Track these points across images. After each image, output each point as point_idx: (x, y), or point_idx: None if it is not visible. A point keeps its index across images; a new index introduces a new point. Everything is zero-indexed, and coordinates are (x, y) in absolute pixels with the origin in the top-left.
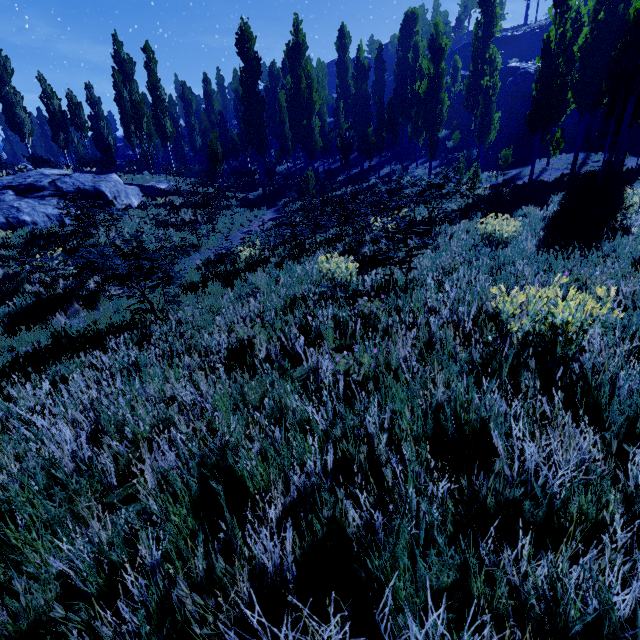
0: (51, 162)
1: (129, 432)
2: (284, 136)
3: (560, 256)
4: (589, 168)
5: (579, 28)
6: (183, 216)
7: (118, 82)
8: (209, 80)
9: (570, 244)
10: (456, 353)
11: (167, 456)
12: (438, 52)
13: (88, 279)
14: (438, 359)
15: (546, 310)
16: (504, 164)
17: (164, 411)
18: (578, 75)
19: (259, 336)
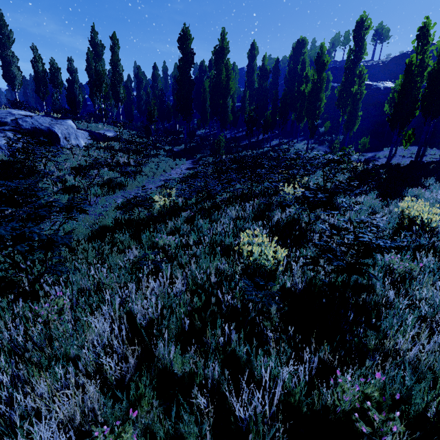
0: (31, 107)
1: None
2: (205, 110)
3: None
4: (429, 159)
5: None
6: (118, 158)
7: (90, 58)
8: (157, 67)
9: None
10: None
11: None
12: (322, 65)
13: (1, 211)
14: None
15: None
16: (362, 148)
17: None
18: (426, 91)
19: None
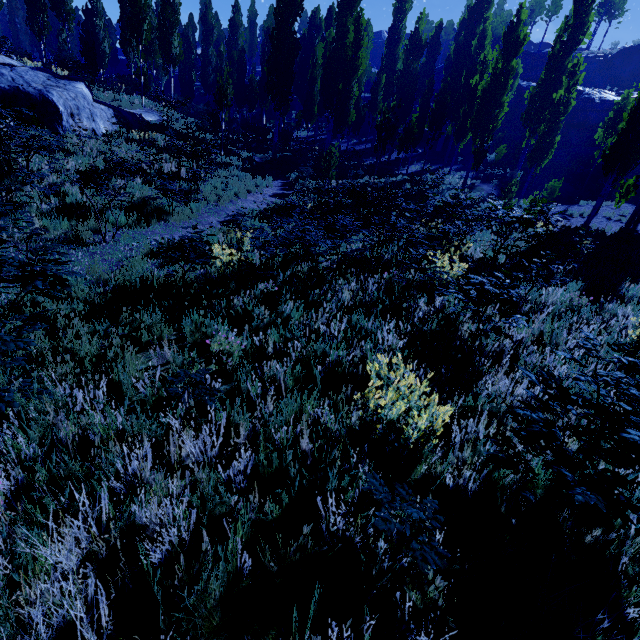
0: (20, 50)
1: None
2: (311, 98)
3: None
4: None
5: None
6: (162, 164)
7: None
8: (239, 7)
9: None
10: None
11: None
12: (514, 45)
13: None
14: None
15: None
16: (548, 196)
17: None
18: None
19: None
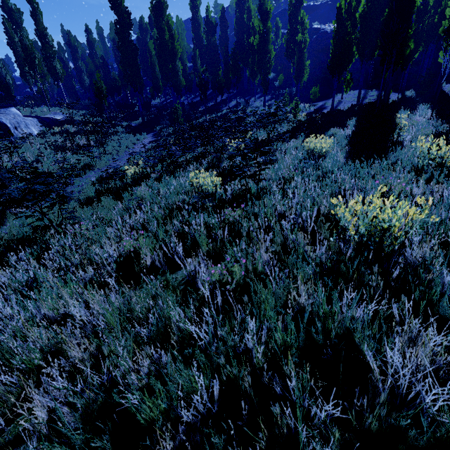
0: None
1: (18, 365)
2: (155, 77)
3: (365, 165)
4: (368, 100)
5: (359, 0)
6: (78, 141)
7: (8, 29)
8: (90, 30)
9: (367, 155)
10: (305, 251)
11: (49, 404)
12: (265, 14)
13: None
14: (294, 260)
15: (371, 214)
16: (314, 98)
17: (54, 336)
18: (359, 34)
19: (144, 246)
